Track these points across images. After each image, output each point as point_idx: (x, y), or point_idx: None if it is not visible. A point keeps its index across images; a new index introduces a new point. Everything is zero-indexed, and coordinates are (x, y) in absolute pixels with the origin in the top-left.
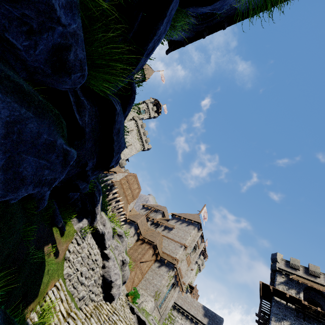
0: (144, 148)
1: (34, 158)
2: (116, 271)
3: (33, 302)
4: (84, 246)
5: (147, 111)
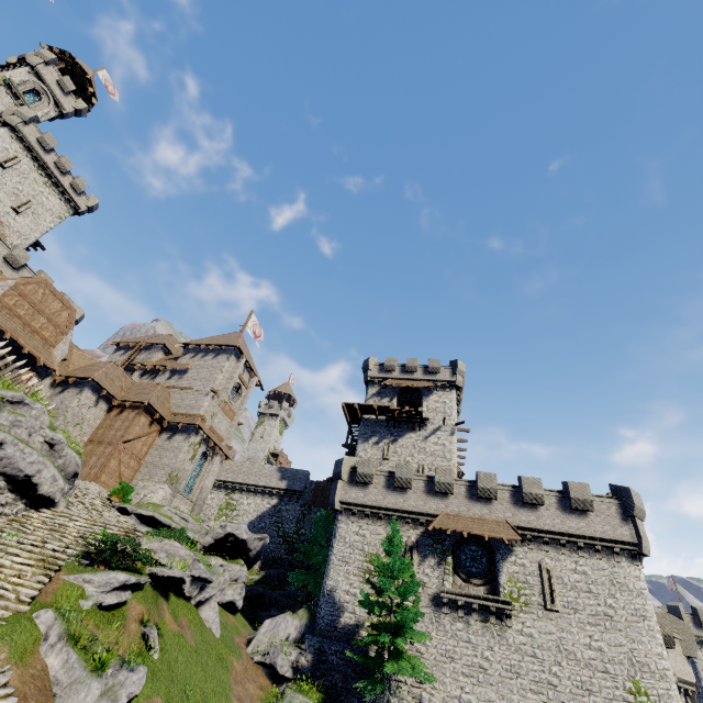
0: (77, 206)
1: None
2: (32, 460)
3: None
4: None
5: (44, 93)
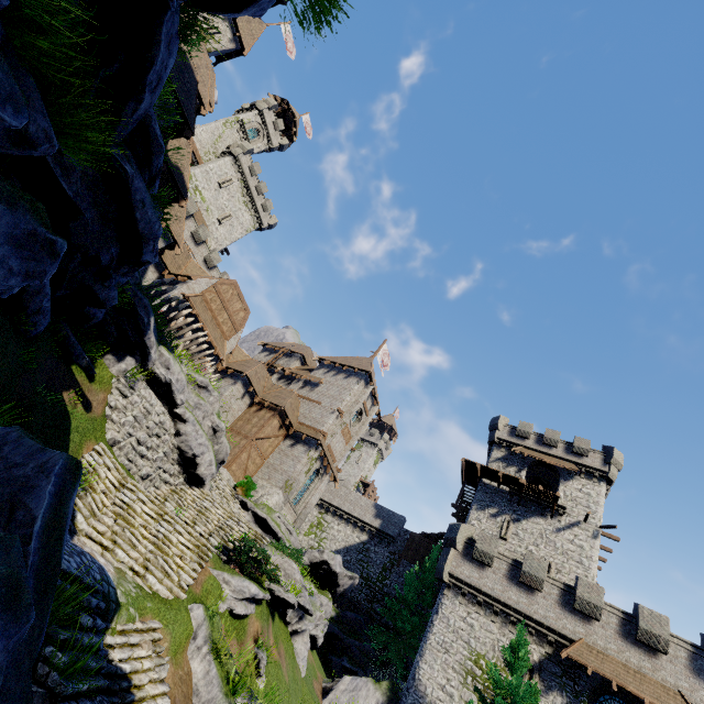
0: (261, 223)
1: (17, 249)
2: (201, 441)
3: None
4: (136, 400)
5: (261, 131)
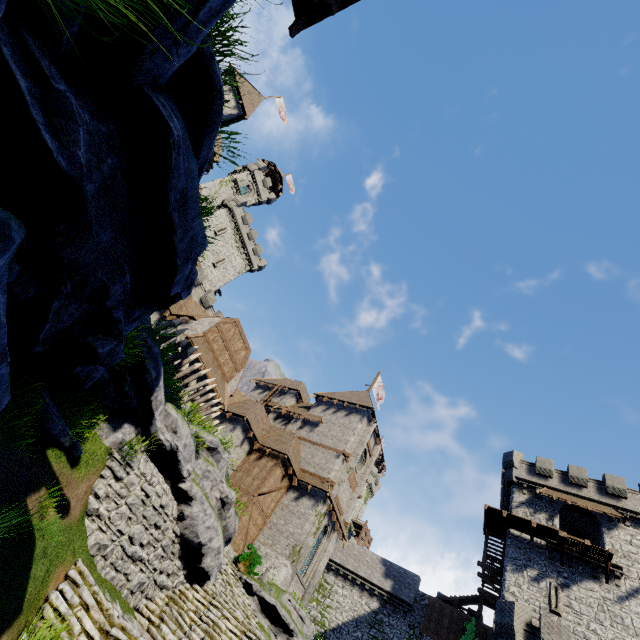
0: (252, 265)
1: None
2: (209, 523)
3: (10, 630)
4: (132, 481)
5: (252, 188)
